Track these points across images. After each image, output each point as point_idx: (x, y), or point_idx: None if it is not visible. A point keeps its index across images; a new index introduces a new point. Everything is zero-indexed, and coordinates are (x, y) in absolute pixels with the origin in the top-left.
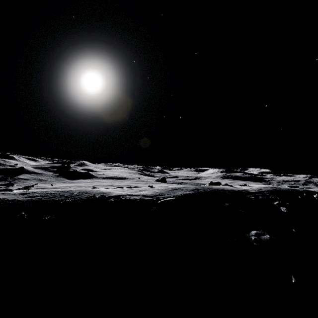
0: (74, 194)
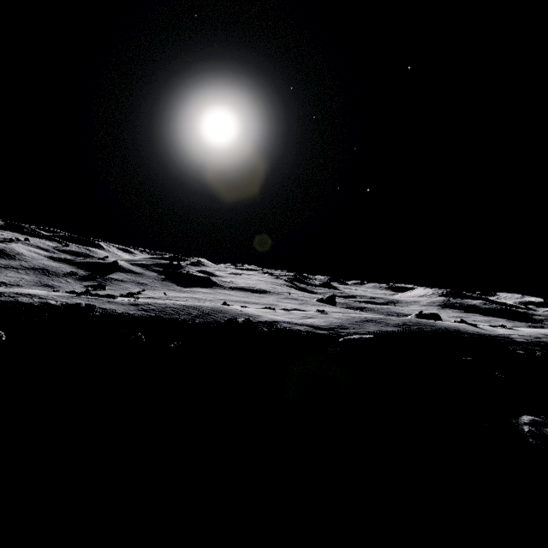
0: (205, 312)
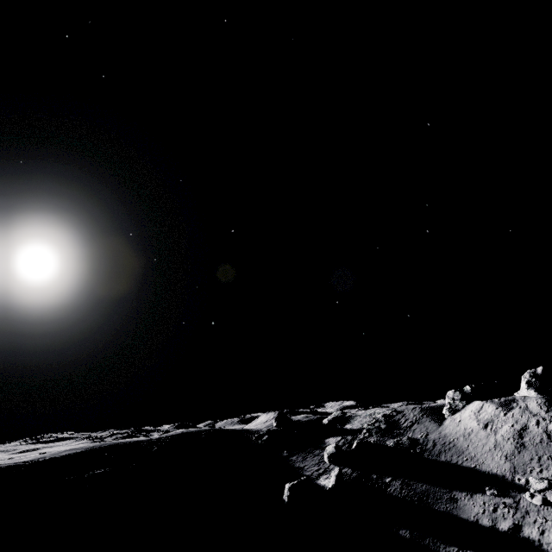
0: None
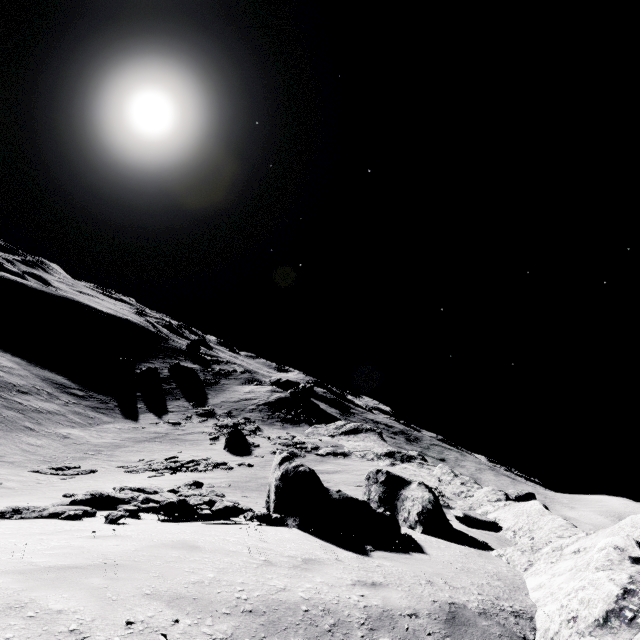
0: None
